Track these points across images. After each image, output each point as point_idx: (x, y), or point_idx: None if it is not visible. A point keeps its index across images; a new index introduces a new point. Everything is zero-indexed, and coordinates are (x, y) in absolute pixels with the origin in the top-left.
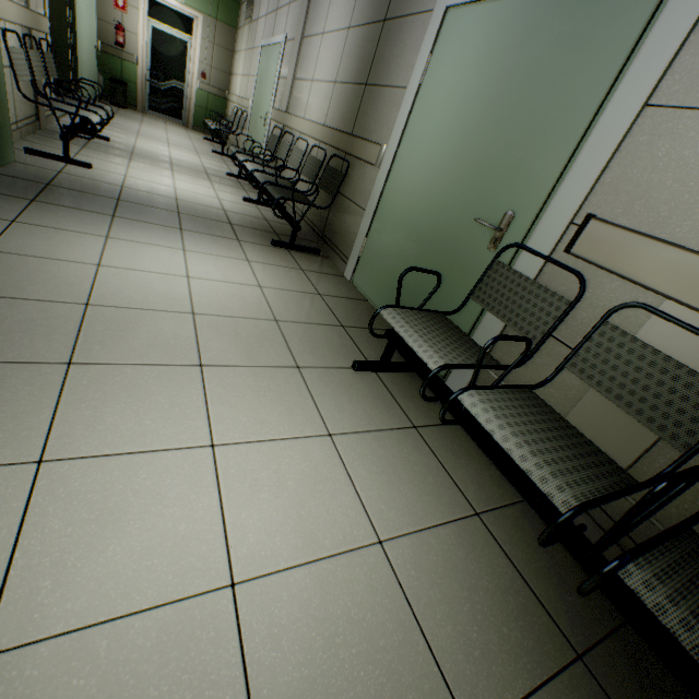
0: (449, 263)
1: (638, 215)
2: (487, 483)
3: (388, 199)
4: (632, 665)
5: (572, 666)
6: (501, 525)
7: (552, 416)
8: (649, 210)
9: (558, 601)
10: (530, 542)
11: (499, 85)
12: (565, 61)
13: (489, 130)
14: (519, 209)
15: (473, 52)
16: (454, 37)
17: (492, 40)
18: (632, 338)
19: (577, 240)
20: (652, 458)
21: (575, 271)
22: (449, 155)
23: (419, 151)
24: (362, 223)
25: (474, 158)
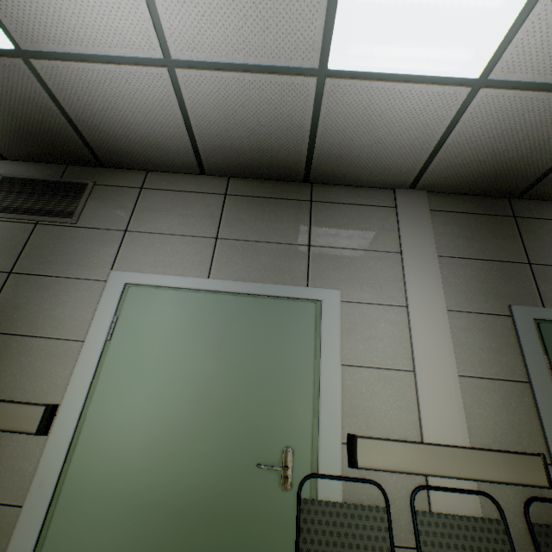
0: (239, 525)
1: (376, 427)
2: None
3: (83, 474)
4: None
5: None
6: None
7: None
8: (379, 422)
9: None
10: None
11: (222, 348)
12: (274, 337)
13: (228, 381)
14: (294, 442)
15: (178, 321)
16: (148, 307)
17: (197, 316)
18: (437, 513)
19: (357, 456)
20: None
21: (370, 480)
22: (185, 406)
23: (133, 405)
24: (15, 531)
25: (222, 406)
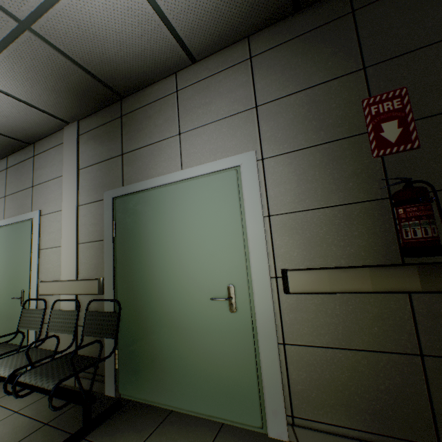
0: (12, 319)
1: (50, 276)
2: (32, 397)
3: None
4: (74, 411)
5: (40, 428)
6: (31, 407)
7: (36, 351)
8: (51, 274)
9: (48, 413)
10: (45, 404)
11: (7, 252)
12: (20, 242)
13: (9, 266)
14: (25, 287)
15: None
16: None
17: (0, 239)
18: (58, 310)
19: (40, 290)
20: (79, 341)
21: (43, 299)
22: None
23: None
24: None
25: (7, 277)
